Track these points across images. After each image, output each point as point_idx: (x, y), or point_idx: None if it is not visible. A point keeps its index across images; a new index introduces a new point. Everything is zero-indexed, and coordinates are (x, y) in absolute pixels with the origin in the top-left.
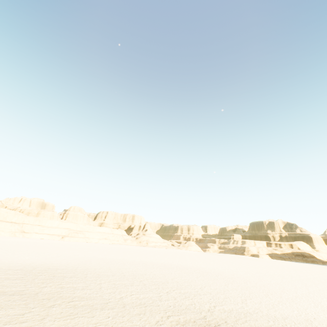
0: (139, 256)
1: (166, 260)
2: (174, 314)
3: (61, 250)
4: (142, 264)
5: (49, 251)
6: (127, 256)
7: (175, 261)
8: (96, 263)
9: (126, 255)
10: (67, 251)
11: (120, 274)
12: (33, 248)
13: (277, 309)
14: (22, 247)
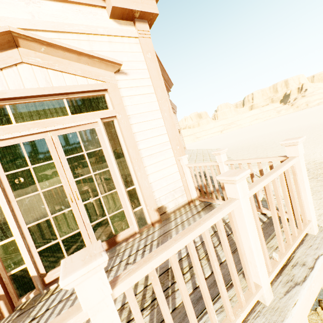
0: (276, 127)
1: (302, 122)
2: (245, 158)
3: (217, 142)
4: (267, 135)
5: (211, 145)
6: (263, 132)
7: (311, 121)
8: (233, 144)
9: (264, 131)
10: (221, 142)
11: (241, 147)
12: (204, 146)
13: (322, 143)
14: (199, 147)
